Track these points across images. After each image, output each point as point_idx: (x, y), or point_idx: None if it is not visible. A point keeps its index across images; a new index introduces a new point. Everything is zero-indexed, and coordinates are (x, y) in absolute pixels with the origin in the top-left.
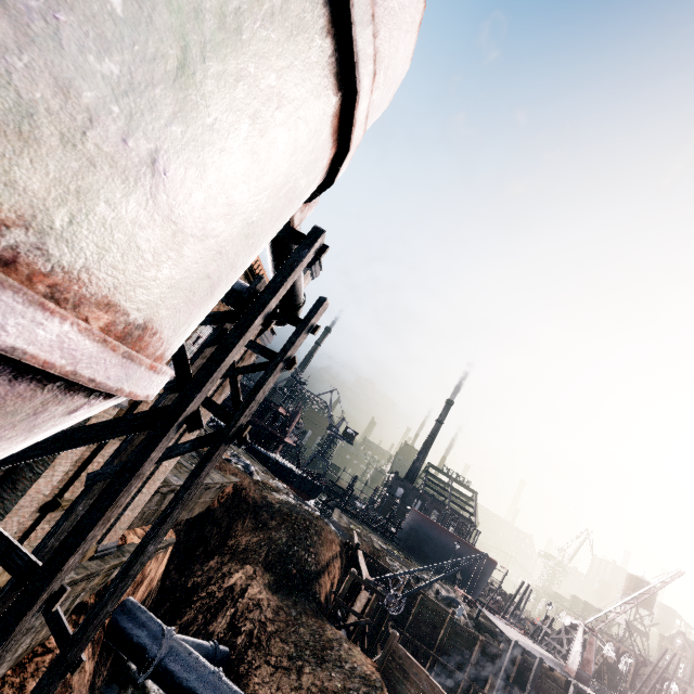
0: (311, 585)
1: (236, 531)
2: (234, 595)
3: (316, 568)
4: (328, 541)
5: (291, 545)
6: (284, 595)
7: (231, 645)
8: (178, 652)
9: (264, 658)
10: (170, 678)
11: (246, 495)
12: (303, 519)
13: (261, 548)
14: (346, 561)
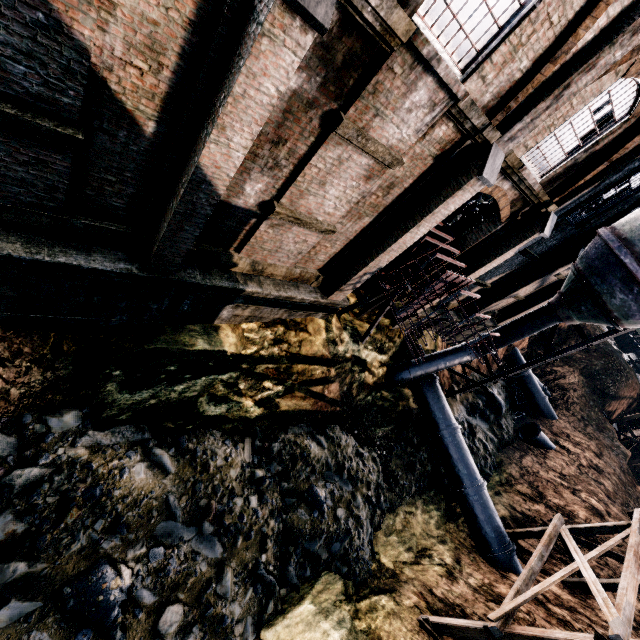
0: (608, 399)
1: (567, 344)
2: (558, 374)
3: (615, 394)
4: (632, 386)
5: (605, 372)
6: (588, 392)
7: (551, 392)
8: (531, 378)
9: (568, 408)
10: (525, 384)
11: (584, 327)
12: (621, 363)
13: (583, 362)
14: (637, 407)
